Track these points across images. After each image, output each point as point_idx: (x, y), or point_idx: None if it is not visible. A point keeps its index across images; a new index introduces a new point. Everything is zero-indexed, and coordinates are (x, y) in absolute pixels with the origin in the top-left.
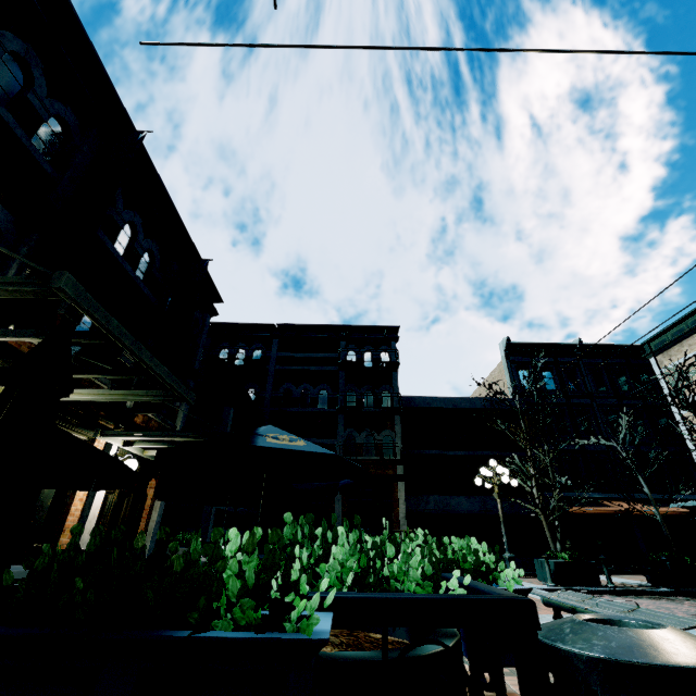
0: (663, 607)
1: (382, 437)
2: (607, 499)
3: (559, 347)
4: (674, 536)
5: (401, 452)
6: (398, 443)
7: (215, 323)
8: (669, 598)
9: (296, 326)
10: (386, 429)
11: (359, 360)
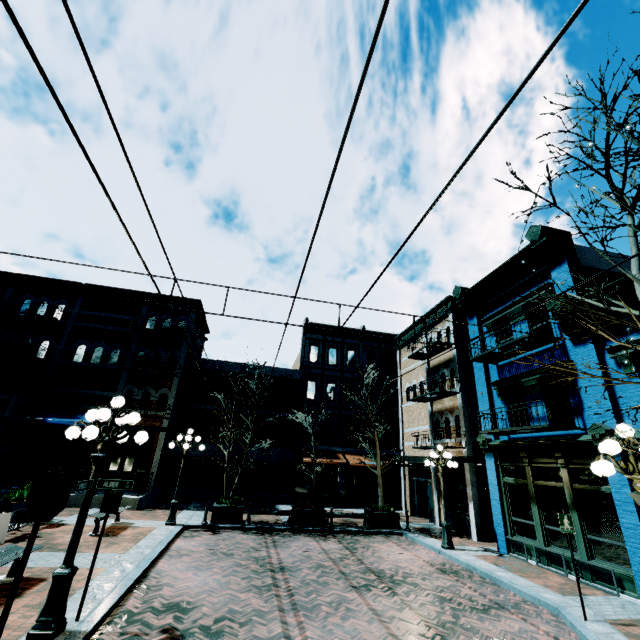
0: (239, 542)
1: (158, 394)
2: (344, 452)
3: (347, 330)
4: (385, 481)
5: (171, 409)
6: (170, 400)
7: (21, 274)
8: (275, 534)
9: (104, 288)
10: (164, 387)
11: (157, 325)
